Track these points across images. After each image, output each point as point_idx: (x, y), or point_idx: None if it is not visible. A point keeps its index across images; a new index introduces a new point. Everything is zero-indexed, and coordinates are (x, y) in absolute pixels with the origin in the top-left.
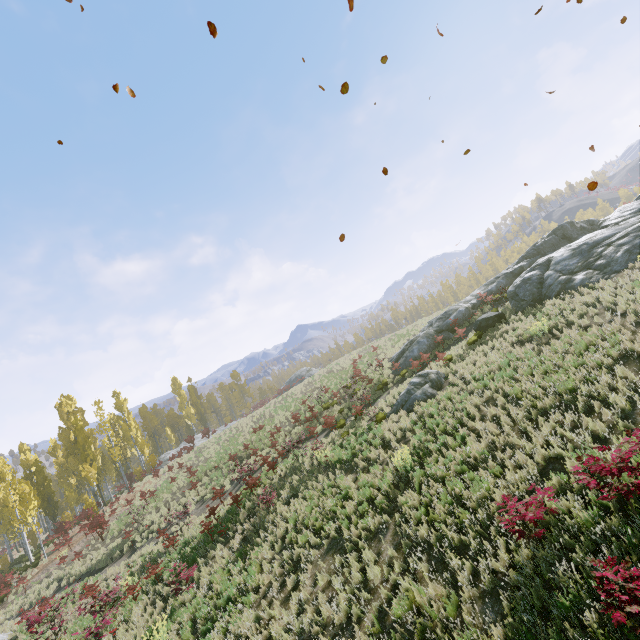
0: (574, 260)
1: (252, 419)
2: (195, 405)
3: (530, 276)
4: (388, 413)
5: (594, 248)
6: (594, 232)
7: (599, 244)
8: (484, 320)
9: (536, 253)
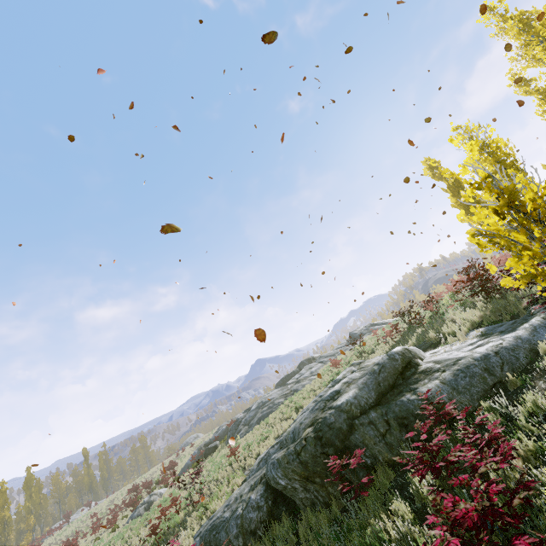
0: (253, 413)
1: (112, 498)
2: (101, 470)
3: (239, 418)
4: (125, 523)
5: (261, 407)
6: (278, 389)
7: (265, 404)
8: (208, 449)
9: (282, 383)
